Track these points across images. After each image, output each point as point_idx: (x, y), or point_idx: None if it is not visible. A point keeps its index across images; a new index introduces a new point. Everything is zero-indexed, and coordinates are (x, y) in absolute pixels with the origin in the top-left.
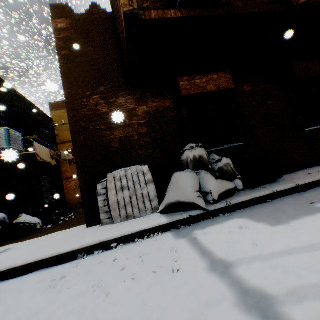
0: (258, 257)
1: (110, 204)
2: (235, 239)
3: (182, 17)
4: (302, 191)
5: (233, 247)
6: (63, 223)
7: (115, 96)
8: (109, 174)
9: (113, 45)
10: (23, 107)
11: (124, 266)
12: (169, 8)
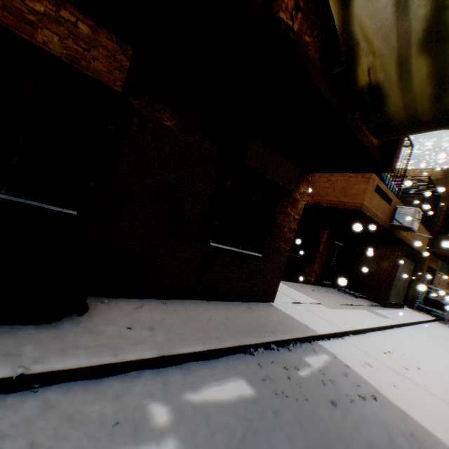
0: None
1: None
2: None
3: None
4: (31, 388)
5: None
6: None
7: None
8: None
9: None
10: None
11: None
12: None
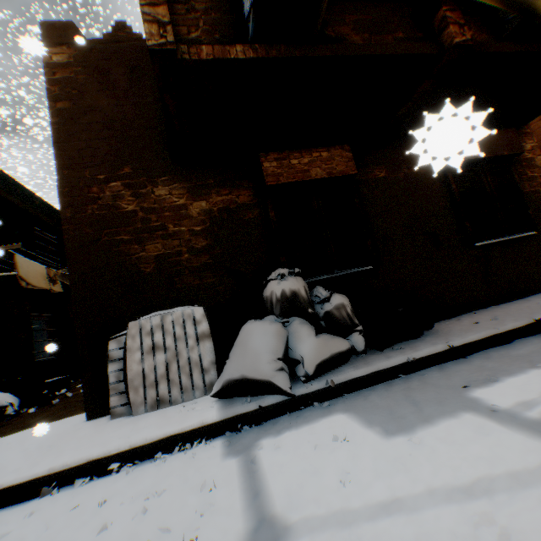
0: (335, 517)
1: (128, 379)
2: (318, 465)
3: (255, 58)
4: (459, 358)
5: (306, 487)
6: (60, 404)
7: (151, 183)
8: (132, 323)
9: (152, 95)
10: (2, 192)
11: (106, 523)
12: (236, 41)
